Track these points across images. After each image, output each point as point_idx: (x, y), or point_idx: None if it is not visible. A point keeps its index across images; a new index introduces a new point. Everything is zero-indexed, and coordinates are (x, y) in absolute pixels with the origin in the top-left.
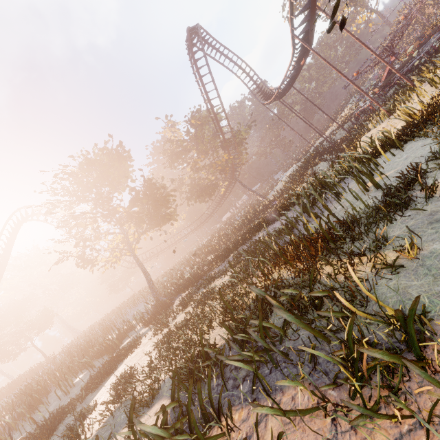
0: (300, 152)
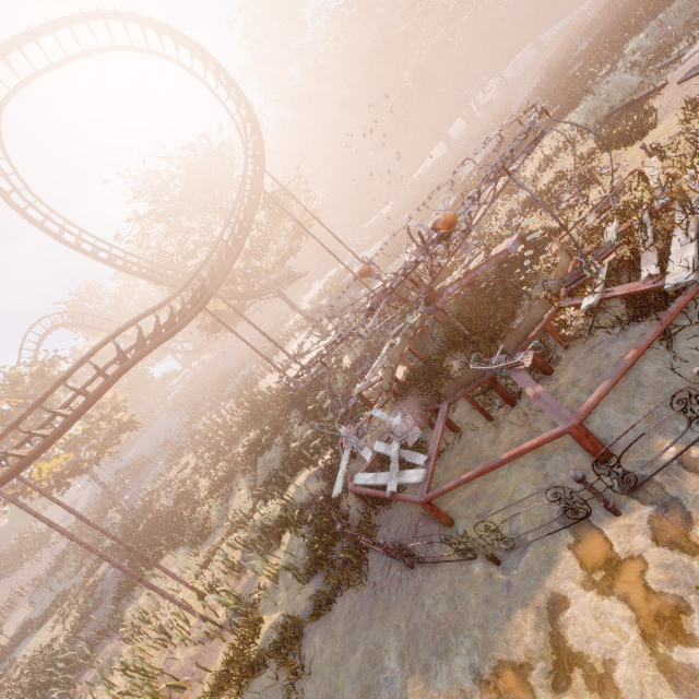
0: (512, 130)
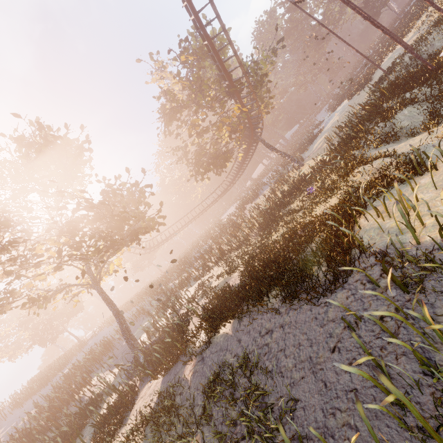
0: (356, 79)
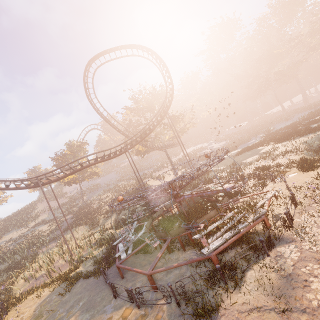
0: (303, 120)
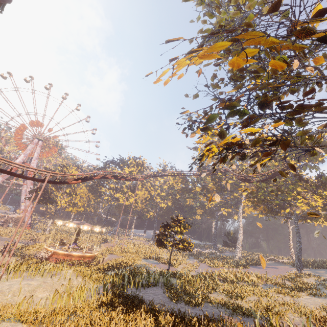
0: None
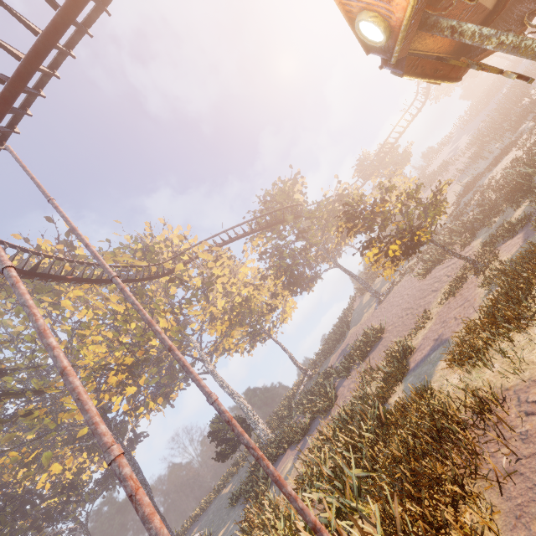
0: None
